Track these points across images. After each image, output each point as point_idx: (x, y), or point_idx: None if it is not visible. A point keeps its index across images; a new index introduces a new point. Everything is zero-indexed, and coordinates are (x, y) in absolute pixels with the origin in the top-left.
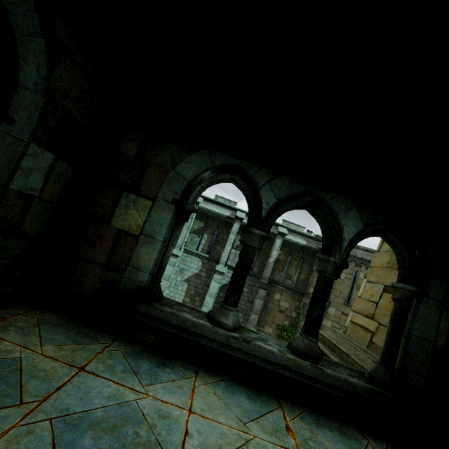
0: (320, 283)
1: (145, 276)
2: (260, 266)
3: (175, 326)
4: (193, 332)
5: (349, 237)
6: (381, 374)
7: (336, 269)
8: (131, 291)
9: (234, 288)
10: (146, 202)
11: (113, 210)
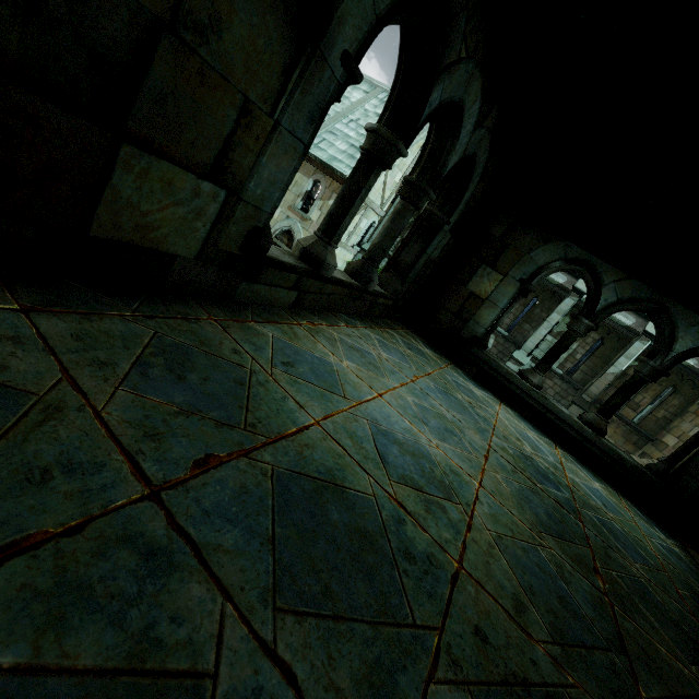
0: (631, 380)
1: (481, 330)
2: (587, 373)
3: (493, 370)
4: (505, 378)
5: (680, 350)
6: (657, 467)
7: (652, 372)
8: (468, 337)
9: (548, 359)
10: (497, 276)
11: (471, 276)
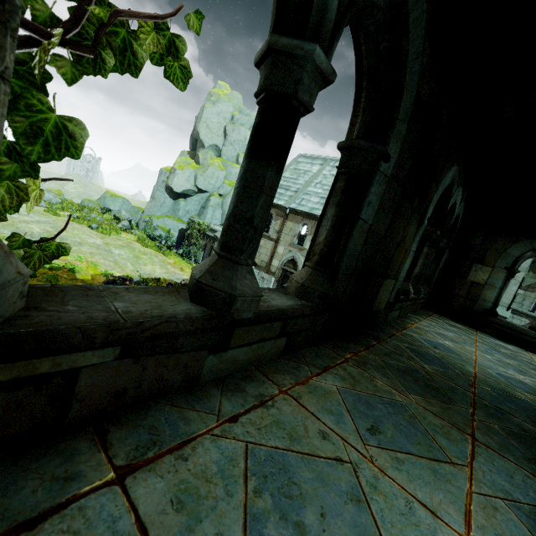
0: None
1: (489, 304)
2: None
3: (509, 329)
4: (521, 333)
5: None
6: None
7: None
8: (481, 310)
9: None
10: (487, 268)
11: (468, 272)
